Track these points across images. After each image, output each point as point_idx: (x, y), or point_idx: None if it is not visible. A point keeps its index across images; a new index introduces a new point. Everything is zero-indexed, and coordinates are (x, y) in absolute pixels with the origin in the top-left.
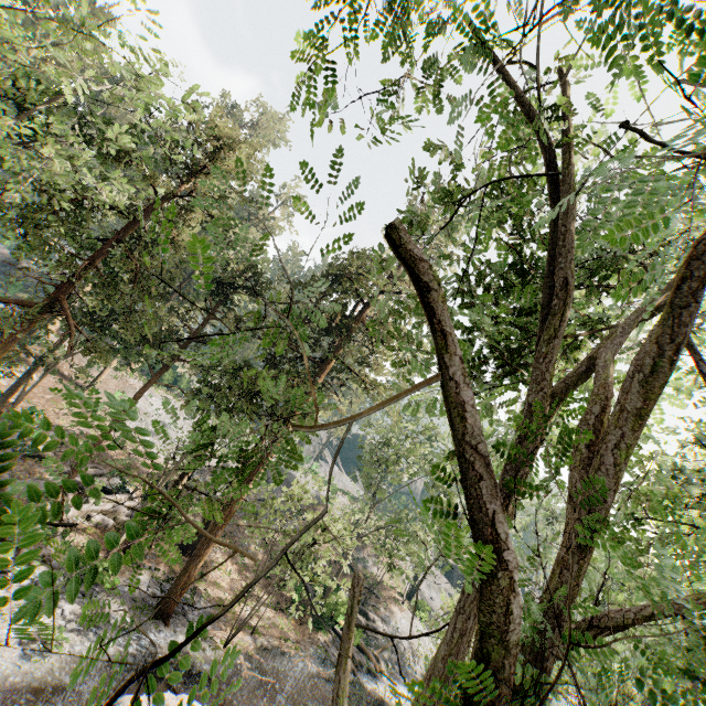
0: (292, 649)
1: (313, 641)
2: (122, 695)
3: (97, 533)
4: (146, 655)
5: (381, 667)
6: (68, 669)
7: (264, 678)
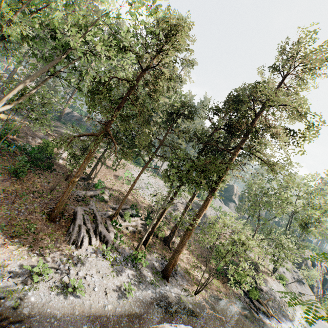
0: (224, 297)
1: (232, 293)
2: (164, 326)
3: (131, 235)
4: (164, 298)
5: (270, 312)
6: (136, 304)
7: (217, 314)
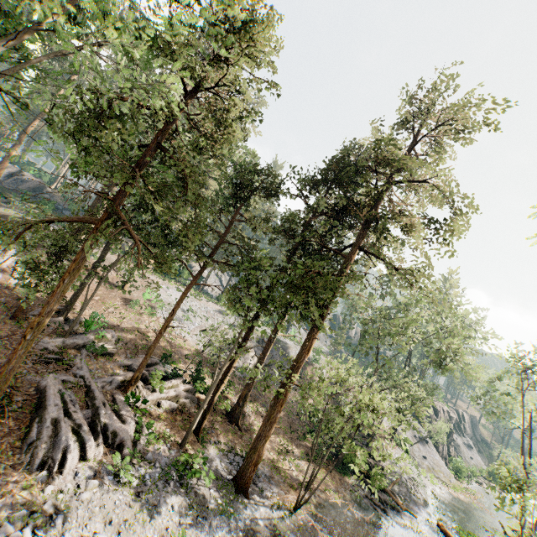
0: (336, 498)
1: (345, 486)
2: None
3: (169, 418)
4: None
5: (401, 504)
6: None
7: None
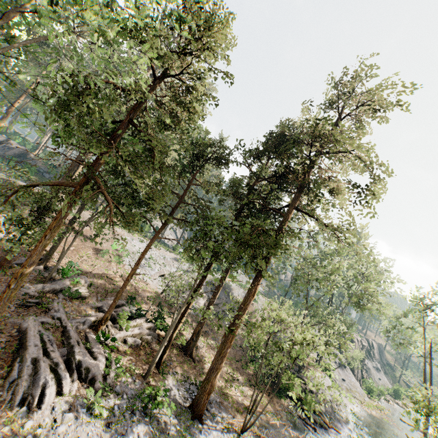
0: (275, 419)
1: (281, 408)
2: None
3: (134, 353)
4: None
5: (328, 422)
6: None
7: None
